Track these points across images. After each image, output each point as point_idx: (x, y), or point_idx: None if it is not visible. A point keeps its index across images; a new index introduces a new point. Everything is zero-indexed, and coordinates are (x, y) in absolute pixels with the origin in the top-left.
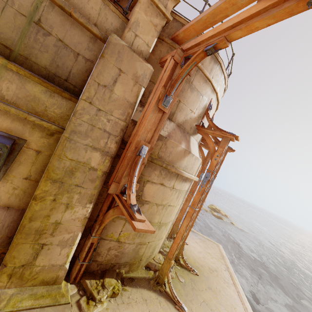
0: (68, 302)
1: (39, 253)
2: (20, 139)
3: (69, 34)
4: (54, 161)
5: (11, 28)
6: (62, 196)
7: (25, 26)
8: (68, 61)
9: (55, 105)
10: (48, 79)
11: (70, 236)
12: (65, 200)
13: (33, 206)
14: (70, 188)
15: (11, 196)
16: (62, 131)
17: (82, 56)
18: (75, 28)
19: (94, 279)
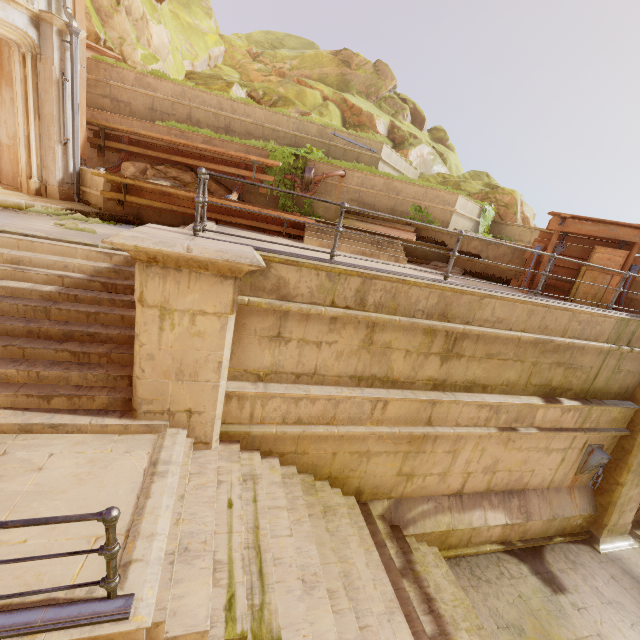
0: (638, 547)
1: (620, 517)
2: (602, 446)
3: (633, 363)
4: (632, 459)
5: (602, 381)
6: (634, 480)
7: (610, 375)
8: (628, 380)
9: (622, 417)
10: (614, 398)
11: (635, 504)
12: (635, 482)
13: (620, 489)
14: (639, 473)
15: (587, 479)
16: (628, 434)
17: (638, 372)
18: (638, 357)
19: (638, 529)
